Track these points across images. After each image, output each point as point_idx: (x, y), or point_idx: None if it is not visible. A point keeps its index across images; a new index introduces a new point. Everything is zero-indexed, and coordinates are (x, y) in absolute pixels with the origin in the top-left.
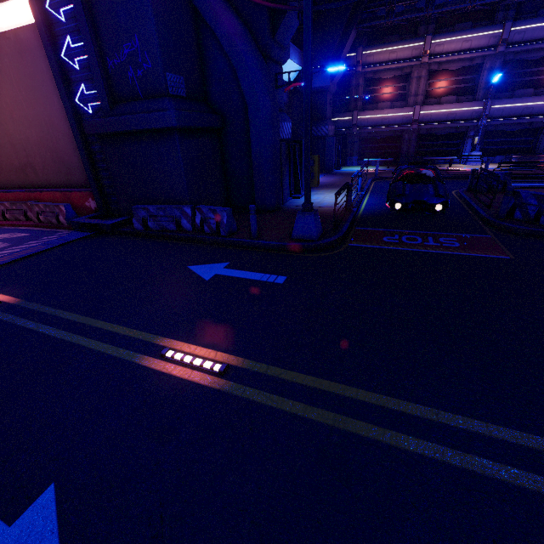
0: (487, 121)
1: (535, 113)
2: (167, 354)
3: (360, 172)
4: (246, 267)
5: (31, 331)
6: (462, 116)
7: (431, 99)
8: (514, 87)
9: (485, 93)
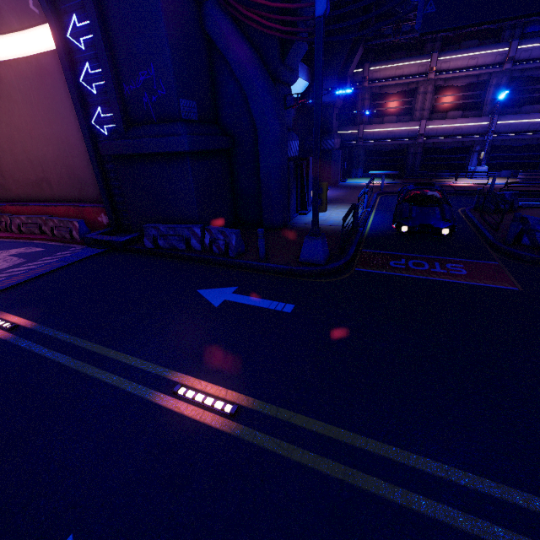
0: (493, 136)
1: None
2: (179, 391)
3: (366, 190)
4: (255, 292)
5: (48, 359)
6: (468, 131)
7: (437, 114)
8: (521, 103)
9: (492, 108)
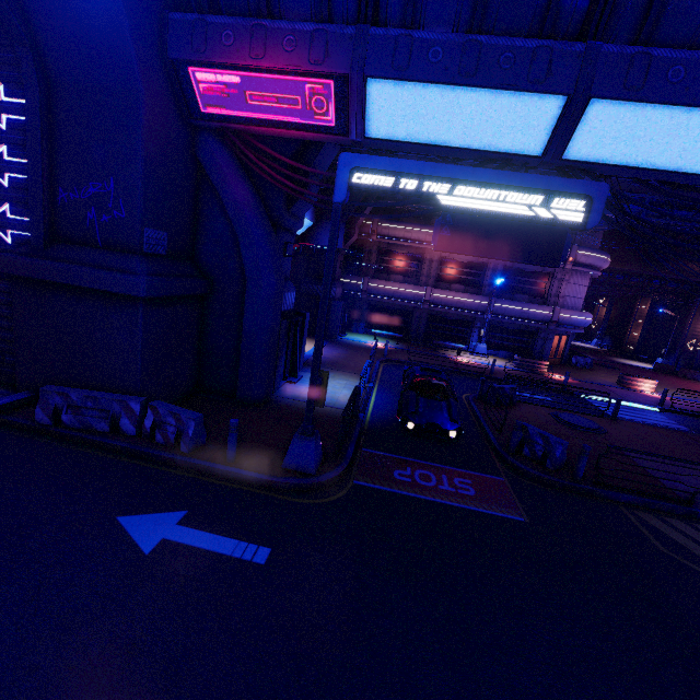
0: (492, 316)
1: (531, 318)
2: None
3: (370, 362)
4: (213, 523)
5: None
6: (470, 307)
7: (442, 283)
8: (513, 290)
9: (490, 289)
